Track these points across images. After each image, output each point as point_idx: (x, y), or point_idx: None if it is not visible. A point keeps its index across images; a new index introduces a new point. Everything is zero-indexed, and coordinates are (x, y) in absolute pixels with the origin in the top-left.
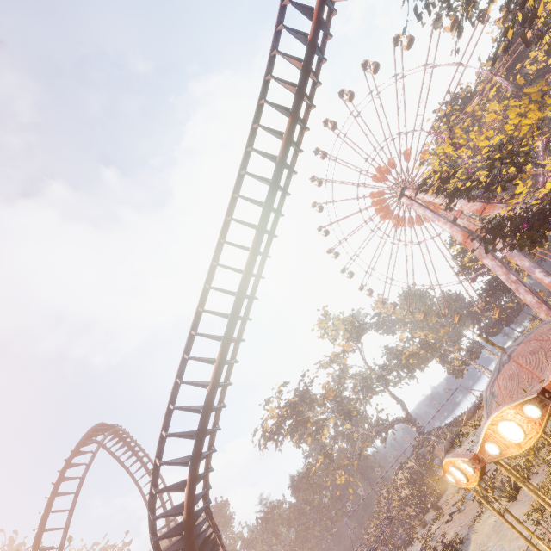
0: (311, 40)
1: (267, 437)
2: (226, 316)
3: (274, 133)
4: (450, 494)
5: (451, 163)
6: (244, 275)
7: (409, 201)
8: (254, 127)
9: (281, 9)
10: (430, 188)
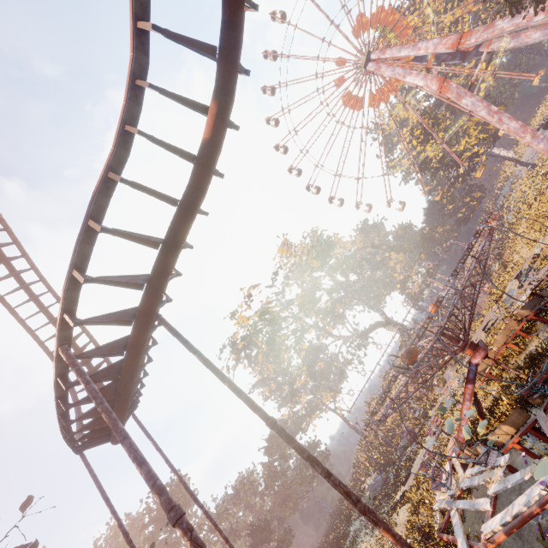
0: None
1: (238, 350)
2: None
3: None
4: None
5: None
6: None
7: (376, 65)
8: None
9: None
10: None
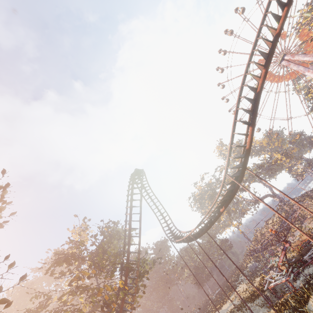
0: None
1: (197, 200)
2: (267, 54)
3: None
4: (308, 222)
5: None
6: (279, 30)
7: (287, 63)
8: None
9: None
10: None
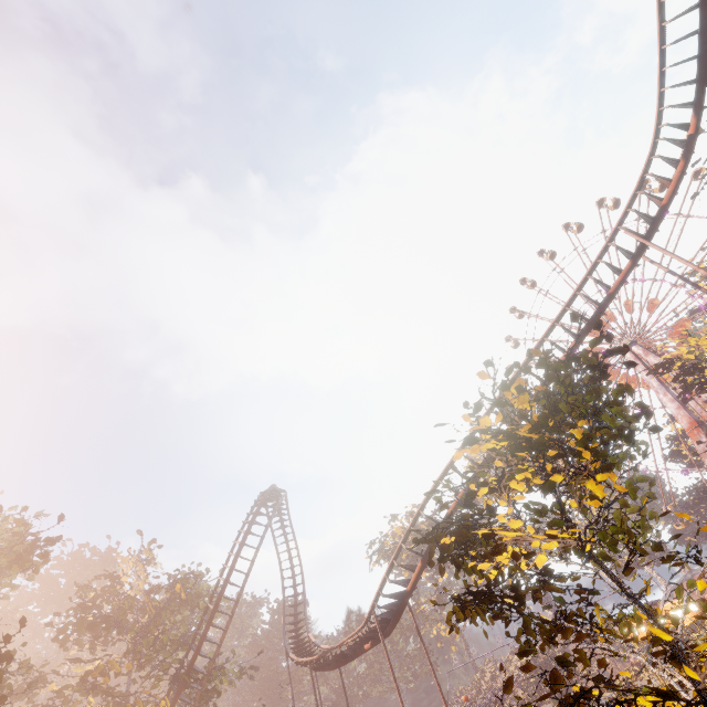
0: (612, 293)
1: (384, 554)
2: (477, 464)
3: (558, 348)
4: None
5: (701, 357)
6: None
7: (634, 360)
8: (544, 339)
9: (596, 263)
10: (668, 371)
